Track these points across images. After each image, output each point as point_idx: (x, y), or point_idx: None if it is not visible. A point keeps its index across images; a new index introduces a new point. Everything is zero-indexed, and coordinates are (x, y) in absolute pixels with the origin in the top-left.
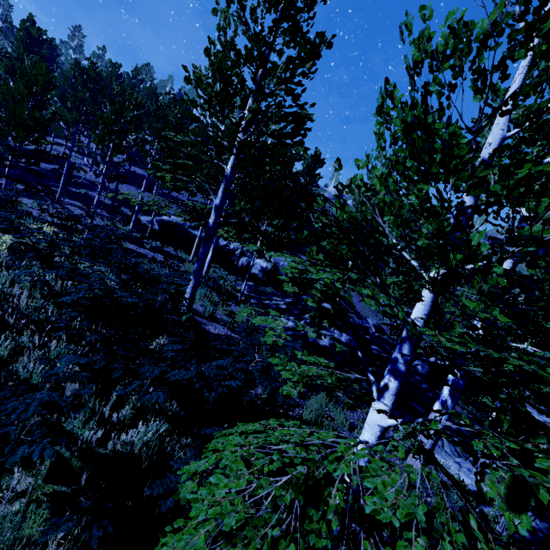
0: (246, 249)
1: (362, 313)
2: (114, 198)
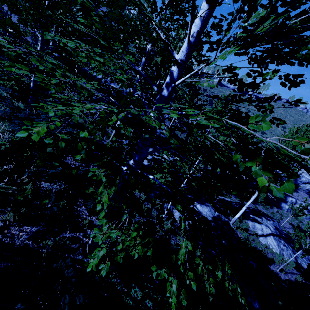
0: (107, 79)
1: (166, 121)
2: (34, 39)
